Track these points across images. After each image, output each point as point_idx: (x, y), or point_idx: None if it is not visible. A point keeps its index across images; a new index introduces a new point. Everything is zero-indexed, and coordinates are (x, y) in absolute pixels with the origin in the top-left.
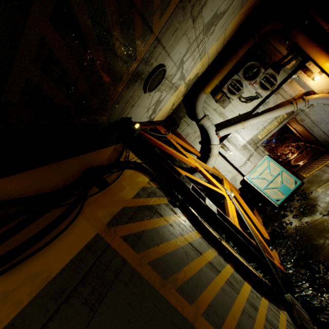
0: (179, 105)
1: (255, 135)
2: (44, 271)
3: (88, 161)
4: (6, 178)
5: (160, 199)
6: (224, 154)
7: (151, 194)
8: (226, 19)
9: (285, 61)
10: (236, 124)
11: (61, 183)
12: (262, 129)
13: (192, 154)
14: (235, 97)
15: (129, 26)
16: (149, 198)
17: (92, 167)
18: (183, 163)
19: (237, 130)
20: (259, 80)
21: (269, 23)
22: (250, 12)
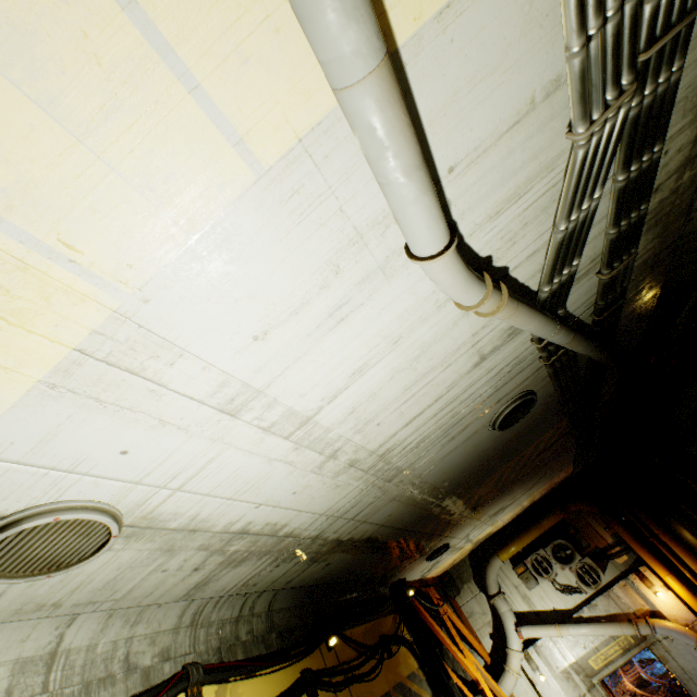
0: (463, 559)
1: (582, 657)
2: (374, 692)
3: (380, 626)
4: (356, 627)
5: (426, 693)
6: (531, 675)
7: (419, 682)
8: (517, 502)
9: (612, 551)
10: (547, 624)
11: (372, 641)
12: (593, 649)
13: (476, 654)
14: (543, 580)
15: (430, 539)
16: (418, 685)
17: (384, 634)
18: (460, 665)
19: (551, 636)
20: (575, 567)
21: (578, 503)
22: (553, 485)
